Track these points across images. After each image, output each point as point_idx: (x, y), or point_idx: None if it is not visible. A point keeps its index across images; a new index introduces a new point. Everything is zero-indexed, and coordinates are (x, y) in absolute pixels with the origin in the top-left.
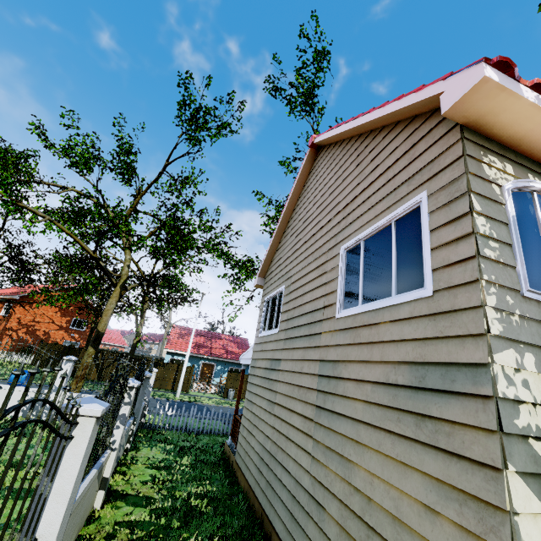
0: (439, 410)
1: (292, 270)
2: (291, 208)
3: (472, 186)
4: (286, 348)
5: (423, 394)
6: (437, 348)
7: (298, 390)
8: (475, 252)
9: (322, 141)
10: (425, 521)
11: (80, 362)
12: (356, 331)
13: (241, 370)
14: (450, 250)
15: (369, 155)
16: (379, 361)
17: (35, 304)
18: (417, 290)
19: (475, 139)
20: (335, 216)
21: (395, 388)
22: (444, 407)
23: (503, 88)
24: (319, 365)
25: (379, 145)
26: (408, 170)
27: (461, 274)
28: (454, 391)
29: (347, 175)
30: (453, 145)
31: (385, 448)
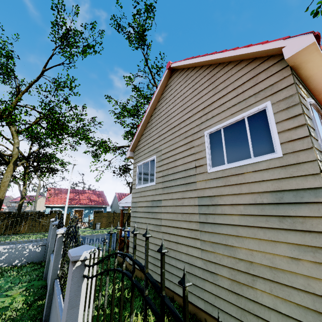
0: (294, 212)
1: (161, 146)
2: (153, 107)
3: (301, 100)
4: (165, 193)
5: (282, 206)
6: (289, 182)
7: (182, 216)
8: (309, 133)
9: (178, 66)
10: (292, 264)
11: None
12: (226, 179)
13: (101, 211)
14: (292, 133)
15: (220, 78)
16: (247, 193)
17: None
18: (269, 154)
19: (295, 75)
20: (195, 114)
21: (261, 205)
22: (297, 210)
23: (318, 49)
24: (198, 200)
25: (227, 73)
26: (254, 89)
27: (301, 145)
28: (303, 202)
29: (203, 89)
30: (286, 77)
31: (259, 236)
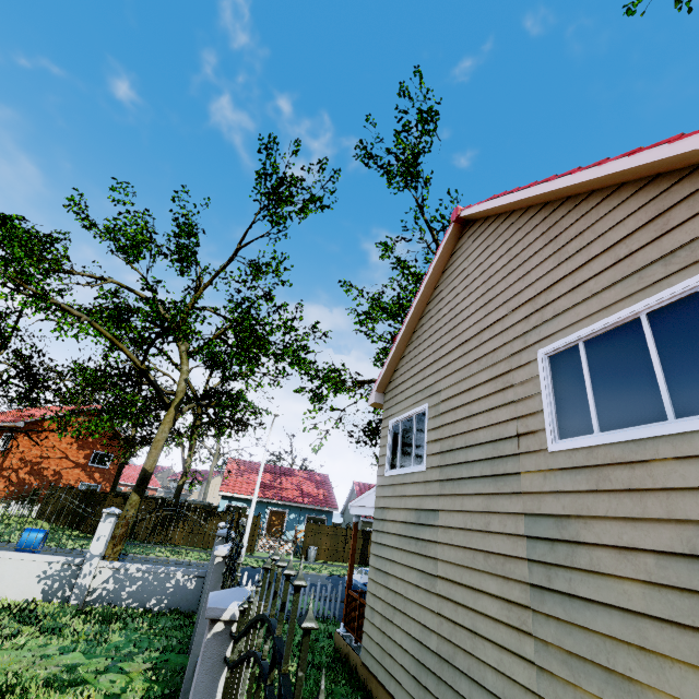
0: None
1: (439, 383)
2: (424, 300)
3: None
4: (446, 494)
5: None
6: None
7: (486, 559)
8: None
9: (475, 214)
10: None
11: (125, 516)
12: (598, 472)
13: (322, 519)
14: None
15: (571, 229)
16: (663, 519)
17: (44, 433)
18: None
19: None
20: (515, 309)
21: None
22: None
23: None
24: (526, 521)
25: (588, 215)
26: (660, 244)
27: None
28: None
29: (531, 255)
30: None
31: None
